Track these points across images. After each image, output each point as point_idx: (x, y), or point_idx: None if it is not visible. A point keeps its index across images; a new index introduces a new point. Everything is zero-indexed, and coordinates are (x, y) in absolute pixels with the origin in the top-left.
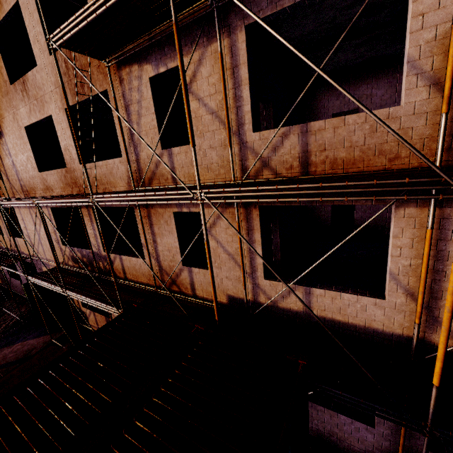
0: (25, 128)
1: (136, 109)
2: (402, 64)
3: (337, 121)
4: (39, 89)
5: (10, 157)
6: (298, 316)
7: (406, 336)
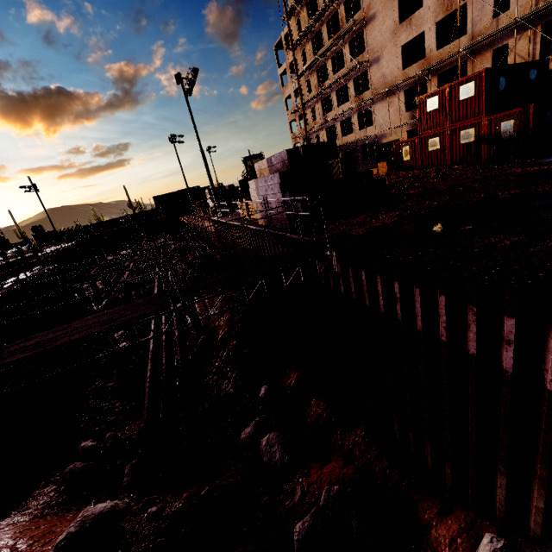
0: (401, 47)
1: (482, 5)
2: None
3: None
4: (420, 19)
5: (382, 71)
6: None
7: None
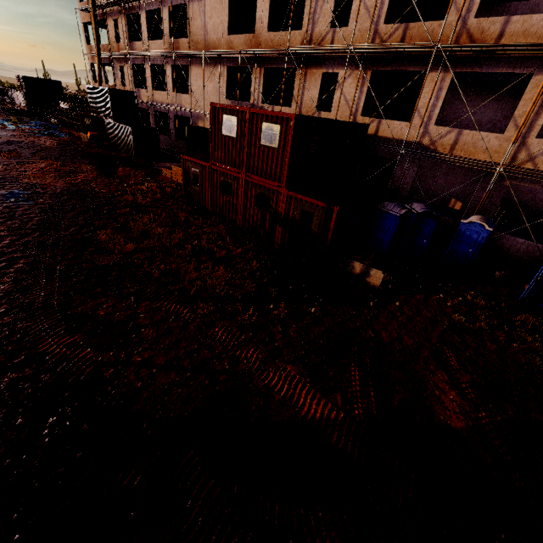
0: None
1: None
2: (510, 5)
3: (420, 24)
4: None
5: (204, 19)
6: (370, 138)
7: (413, 142)
